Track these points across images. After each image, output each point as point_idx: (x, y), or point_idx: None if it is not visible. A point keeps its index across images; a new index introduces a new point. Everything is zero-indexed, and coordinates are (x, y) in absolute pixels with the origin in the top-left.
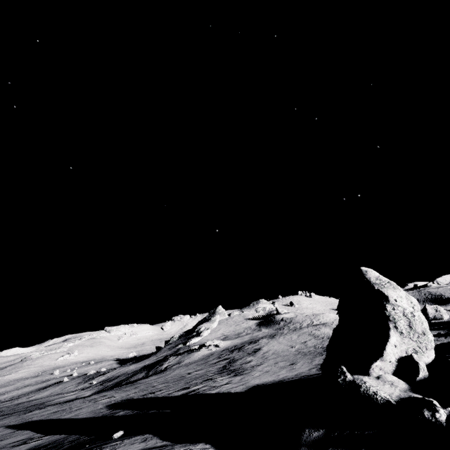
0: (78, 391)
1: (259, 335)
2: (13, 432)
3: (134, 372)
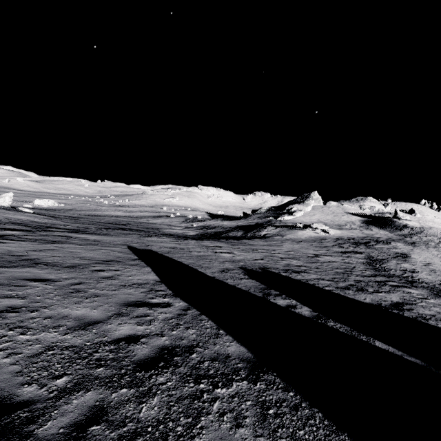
0: (182, 228)
1: (375, 235)
2: (133, 259)
3: (230, 228)
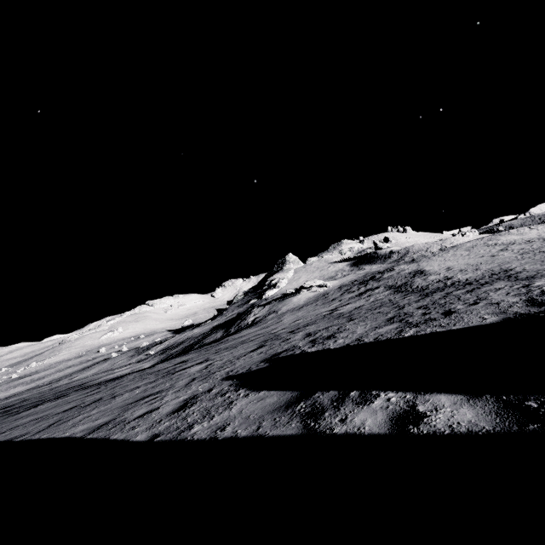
0: (132, 364)
1: (371, 271)
2: None
3: (204, 334)
